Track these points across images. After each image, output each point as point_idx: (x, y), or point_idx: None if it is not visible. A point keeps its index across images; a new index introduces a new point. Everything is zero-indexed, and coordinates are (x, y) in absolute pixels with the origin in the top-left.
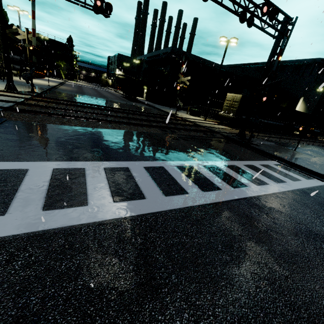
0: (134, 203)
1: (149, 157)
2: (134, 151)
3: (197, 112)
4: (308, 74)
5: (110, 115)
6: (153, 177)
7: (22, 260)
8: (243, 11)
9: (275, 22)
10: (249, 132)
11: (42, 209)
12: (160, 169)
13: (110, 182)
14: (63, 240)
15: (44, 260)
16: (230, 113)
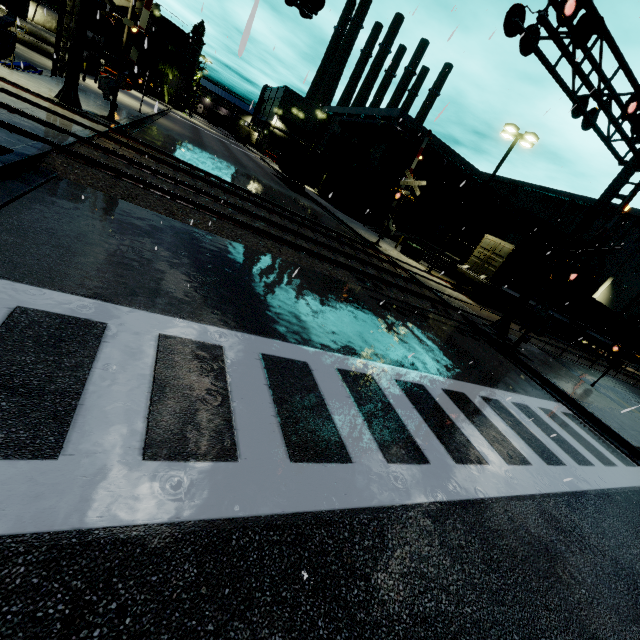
0: (331, 471)
1: (342, 343)
2: (313, 320)
3: (417, 252)
4: (633, 238)
5: (261, 218)
6: (358, 402)
7: (103, 625)
8: (587, 96)
9: (638, 135)
10: (521, 329)
11: (141, 455)
12: (368, 383)
13: (276, 399)
14: (194, 568)
15: (154, 632)
16: (480, 273)
